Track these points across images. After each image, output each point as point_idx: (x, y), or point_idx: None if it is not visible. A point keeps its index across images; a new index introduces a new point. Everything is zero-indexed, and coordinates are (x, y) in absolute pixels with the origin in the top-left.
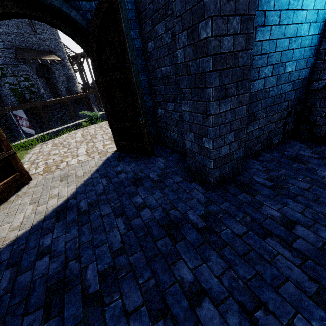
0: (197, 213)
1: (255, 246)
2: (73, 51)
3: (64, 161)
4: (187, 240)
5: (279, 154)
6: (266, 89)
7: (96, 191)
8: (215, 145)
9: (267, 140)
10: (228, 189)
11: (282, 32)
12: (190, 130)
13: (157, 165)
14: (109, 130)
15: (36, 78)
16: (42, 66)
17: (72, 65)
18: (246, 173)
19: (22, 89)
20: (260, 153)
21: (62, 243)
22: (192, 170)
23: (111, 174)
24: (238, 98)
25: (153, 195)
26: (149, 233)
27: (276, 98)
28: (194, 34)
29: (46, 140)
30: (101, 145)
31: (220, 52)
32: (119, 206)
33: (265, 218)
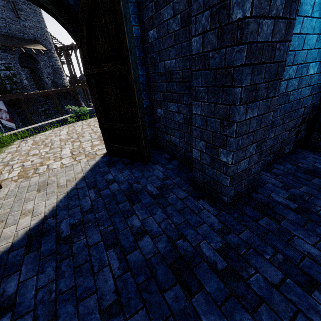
0: (213, 246)
1: (301, 306)
2: (60, 42)
3: (45, 164)
4: (206, 292)
5: (293, 165)
6: (287, 92)
7: (81, 207)
8: (235, 159)
9: (279, 150)
10: (246, 211)
11: (312, 26)
12: (201, 138)
13: (155, 174)
14: (98, 128)
15: (19, 68)
16: (25, 56)
17: (59, 57)
18: (261, 189)
19: (3, 79)
20: (272, 164)
21: (31, 292)
22: (199, 184)
23: (100, 184)
24: (267, 102)
25: (153, 216)
26: (153, 277)
27: (294, 103)
28: (221, 15)
29: (27, 136)
30: (89, 146)
31: (257, 40)
32: (111, 231)
33: (302, 257)
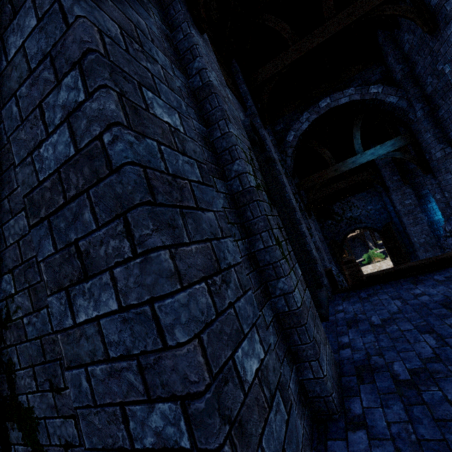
0: None
1: None
2: None
3: None
4: None
5: None
6: None
7: None
8: None
9: None
10: None
11: None
12: None
13: None
14: (390, 263)
15: None
16: None
17: None
18: None
19: None
20: None
21: None
22: None
23: None
24: (434, 251)
25: None
26: None
27: None
28: (413, 238)
29: None
30: None
31: (420, 242)
32: None
33: None
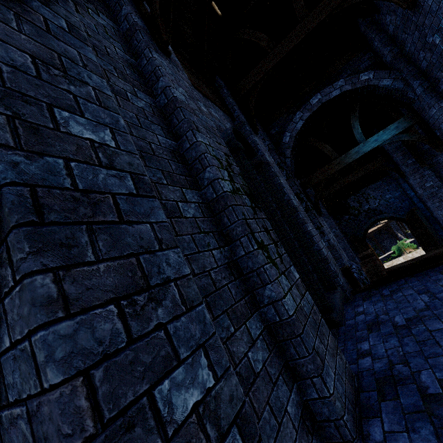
0: None
1: None
2: None
3: None
4: None
5: None
6: None
7: None
8: None
9: None
10: None
11: None
12: None
13: None
14: (423, 252)
15: None
16: None
17: None
18: None
19: None
20: None
21: None
22: None
23: None
24: None
25: None
26: None
27: None
28: None
29: None
30: None
31: None
32: None
33: None
